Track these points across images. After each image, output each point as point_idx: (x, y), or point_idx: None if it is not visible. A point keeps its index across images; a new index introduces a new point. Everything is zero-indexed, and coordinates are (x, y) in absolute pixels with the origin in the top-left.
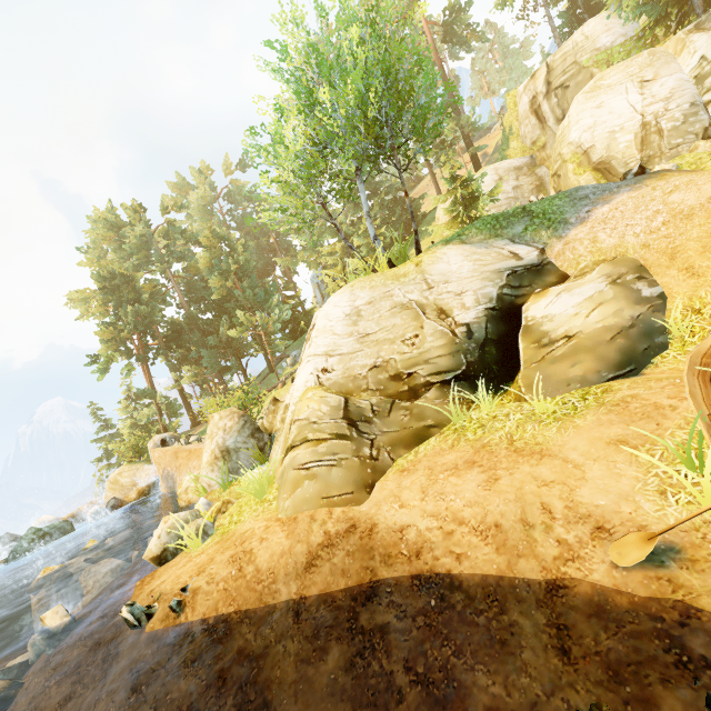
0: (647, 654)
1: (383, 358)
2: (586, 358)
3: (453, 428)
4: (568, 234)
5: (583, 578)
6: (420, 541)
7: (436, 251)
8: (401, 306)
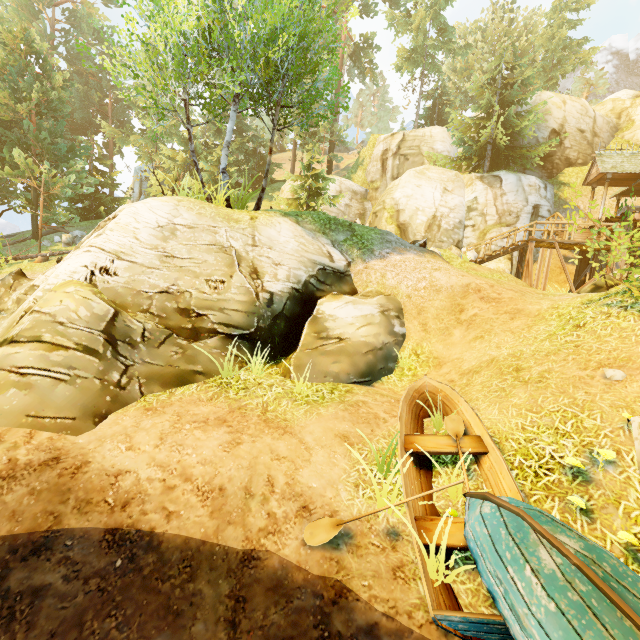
0: (300, 629)
1: (180, 287)
2: (345, 360)
3: (219, 381)
4: (370, 262)
5: (276, 551)
6: (134, 491)
7: (273, 216)
8: (221, 247)
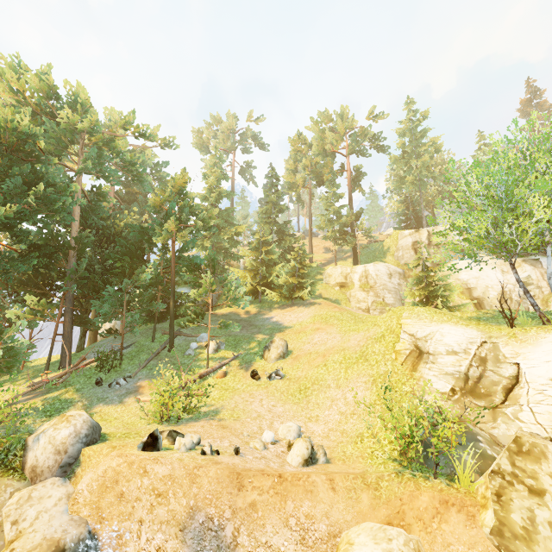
0: None
1: None
2: None
3: None
4: None
5: None
6: None
7: None
8: None
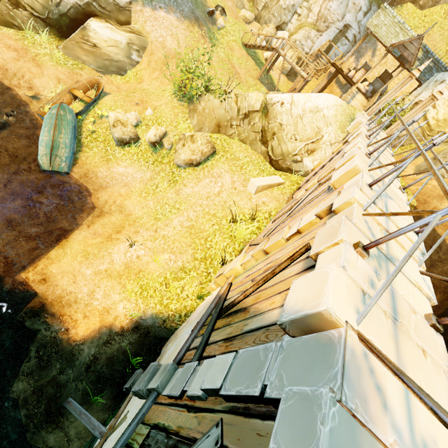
0: (13, 104)
1: None
2: (91, 56)
3: (24, 34)
4: (146, 8)
5: (17, 91)
6: None
7: None
8: None
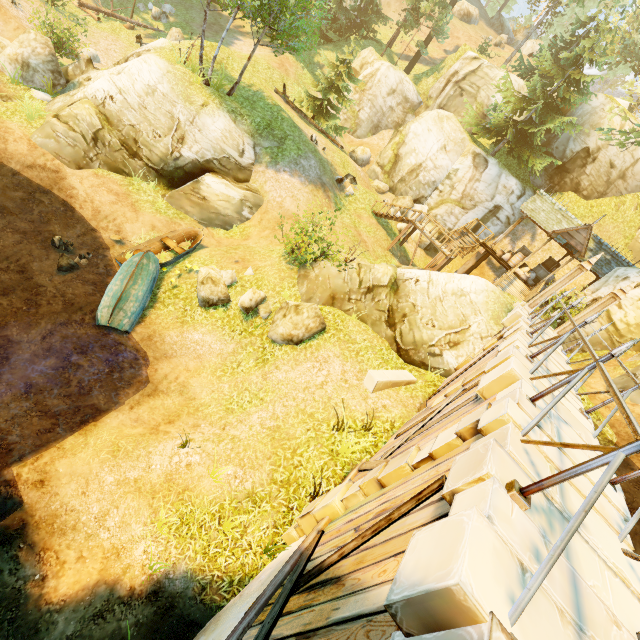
0: (92, 246)
1: (140, 128)
2: (196, 208)
3: (131, 181)
4: (269, 169)
5: (102, 234)
6: (76, 195)
7: (219, 110)
8: (172, 116)
